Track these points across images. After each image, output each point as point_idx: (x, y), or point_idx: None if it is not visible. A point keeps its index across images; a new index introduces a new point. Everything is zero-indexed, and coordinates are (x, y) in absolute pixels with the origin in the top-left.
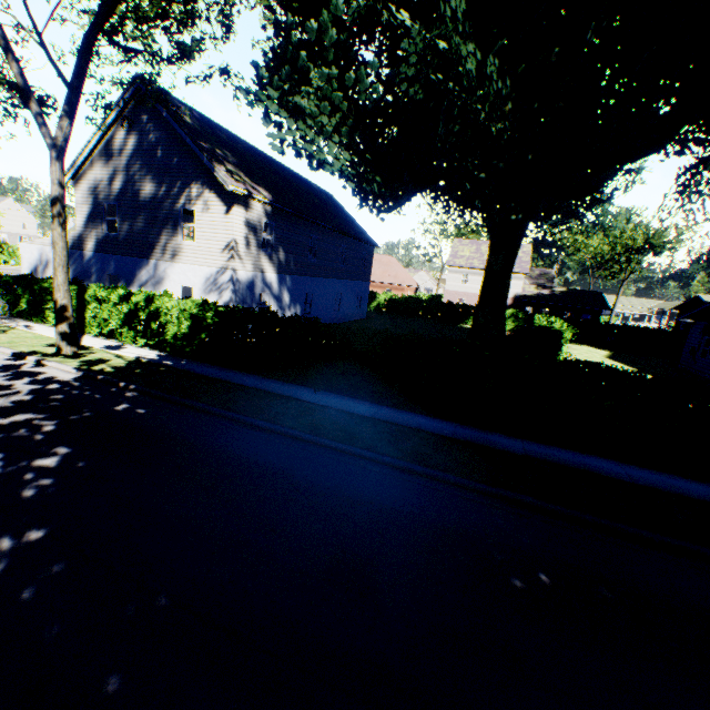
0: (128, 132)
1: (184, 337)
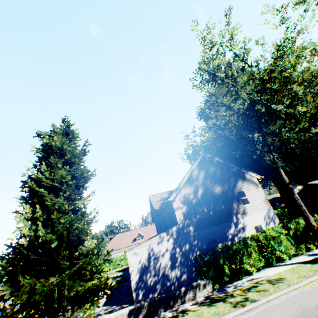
0: (198, 170)
1: None
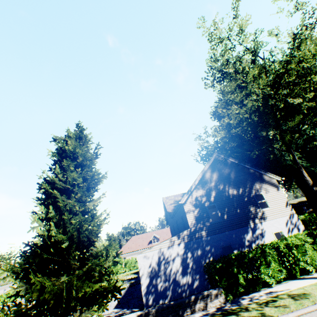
0: (211, 172)
1: None
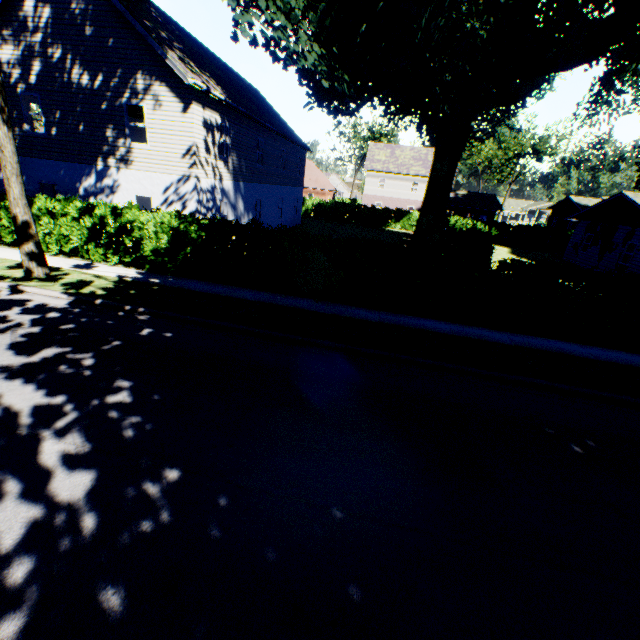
0: None
1: (164, 253)
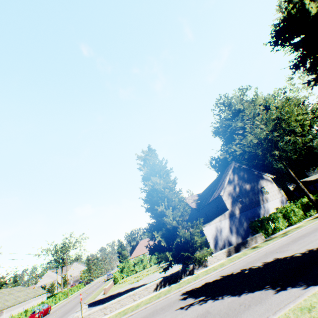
0: (232, 175)
1: None
